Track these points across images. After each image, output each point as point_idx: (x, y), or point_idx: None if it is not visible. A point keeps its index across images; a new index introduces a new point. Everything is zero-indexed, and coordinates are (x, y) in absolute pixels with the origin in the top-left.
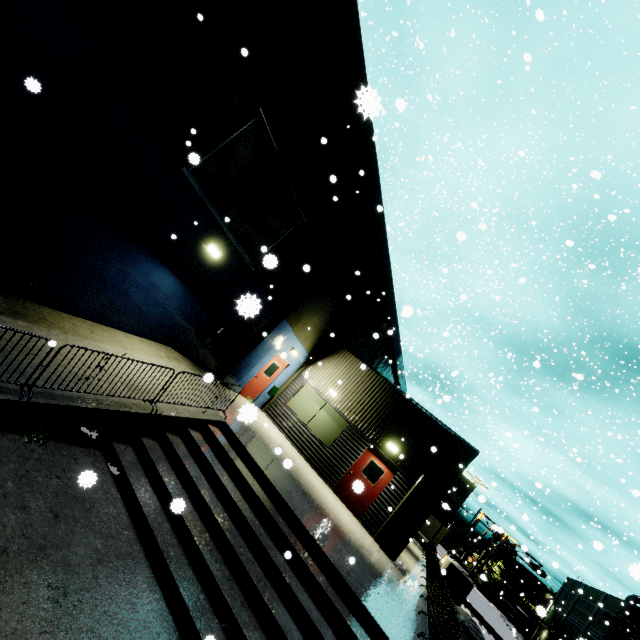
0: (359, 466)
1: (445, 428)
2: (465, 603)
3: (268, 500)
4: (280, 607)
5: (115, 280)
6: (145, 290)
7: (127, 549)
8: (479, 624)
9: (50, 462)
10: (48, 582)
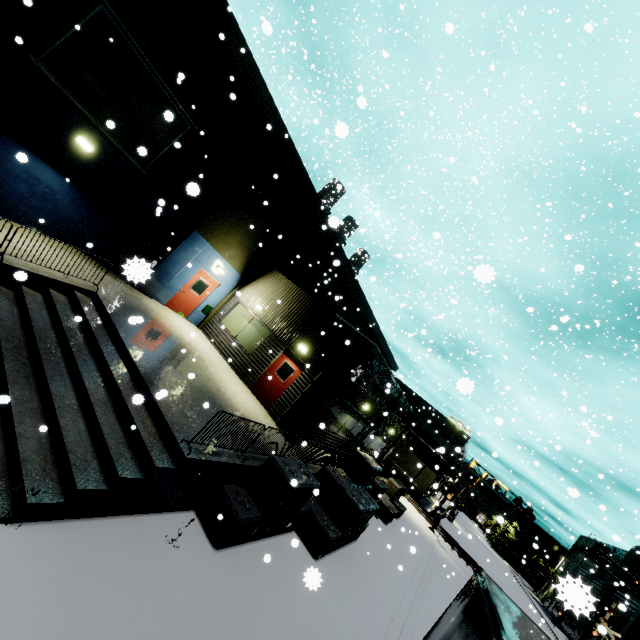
0: (274, 367)
1: (352, 329)
2: (448, 540)
3: (109, 341)
4: (67, 387)
5: None
6: (26, 182)
7: None
8: (458, 556)
9: None
10: None
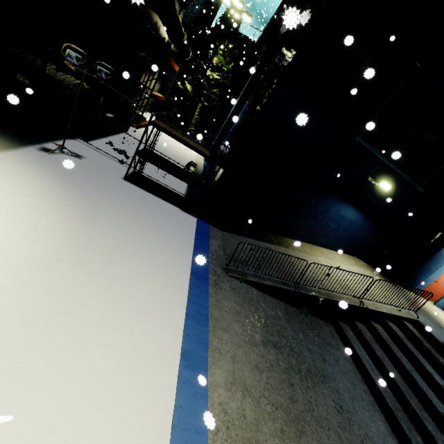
0: None
1: None
2: None
3: None
4: None
5: (319, 218)
6: (336, 221)
7: (366, 397)
8: None
9: (311, 326)
10: (332, 398)
